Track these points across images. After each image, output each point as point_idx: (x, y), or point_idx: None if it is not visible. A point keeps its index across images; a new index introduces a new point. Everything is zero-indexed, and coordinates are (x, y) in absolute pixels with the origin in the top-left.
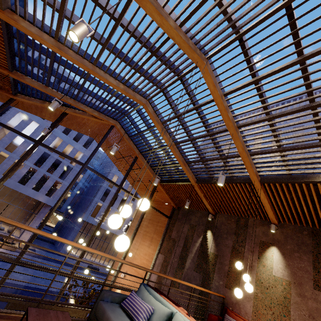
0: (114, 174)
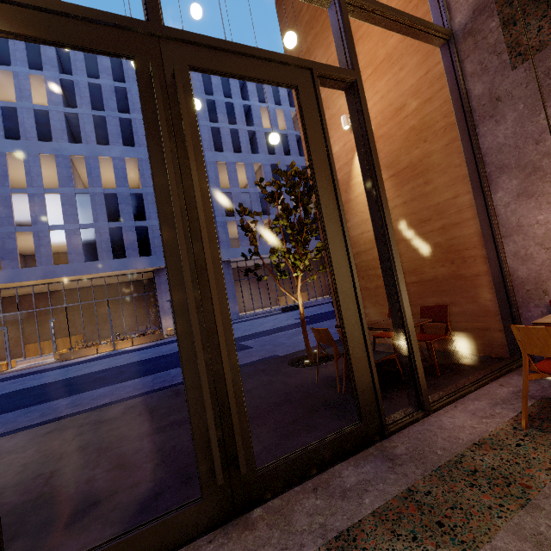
0: (214, 163)
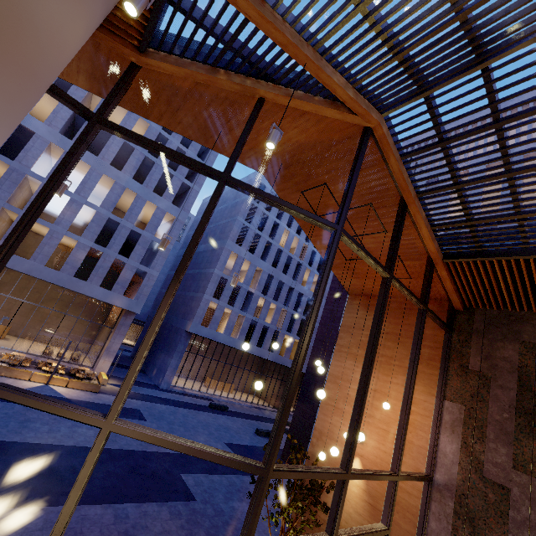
0: (229, 251)
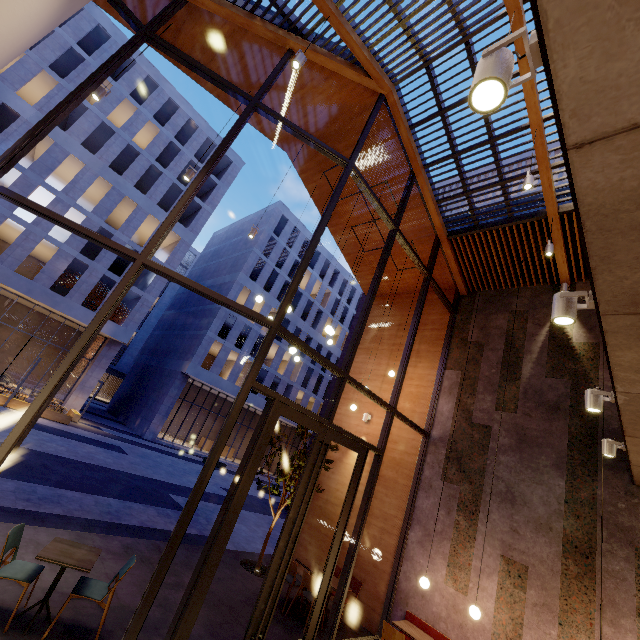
0: (242, 286)
